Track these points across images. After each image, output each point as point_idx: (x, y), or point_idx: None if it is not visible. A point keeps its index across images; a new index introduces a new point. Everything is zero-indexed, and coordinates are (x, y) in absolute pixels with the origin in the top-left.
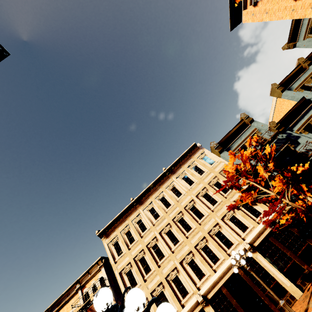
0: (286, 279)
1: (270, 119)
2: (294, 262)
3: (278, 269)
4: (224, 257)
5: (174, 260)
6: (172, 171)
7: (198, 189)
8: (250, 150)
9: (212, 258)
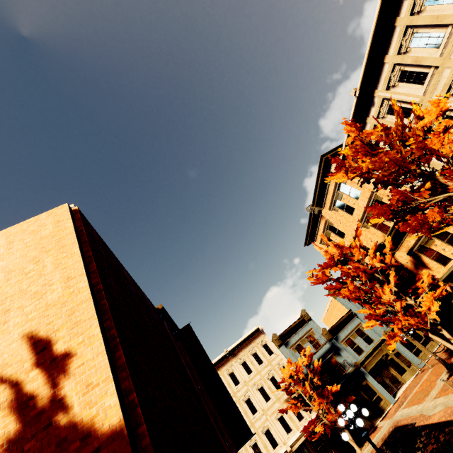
0: None
1: (326, 308)
2: None
3: None
4: None
5: None
6: (232, 354)
7: (255, 380)
8: (303, 360)
9: None
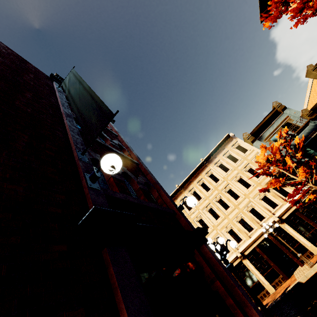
0: (308, 241)
1: (306, 99)
2: (315, 230)
3: (301, 235)
4: (257, 227)
5: (217, 230)
6: (208, 161)
7: (233, 175)
8: (280, 142)
9: (247, 228)
